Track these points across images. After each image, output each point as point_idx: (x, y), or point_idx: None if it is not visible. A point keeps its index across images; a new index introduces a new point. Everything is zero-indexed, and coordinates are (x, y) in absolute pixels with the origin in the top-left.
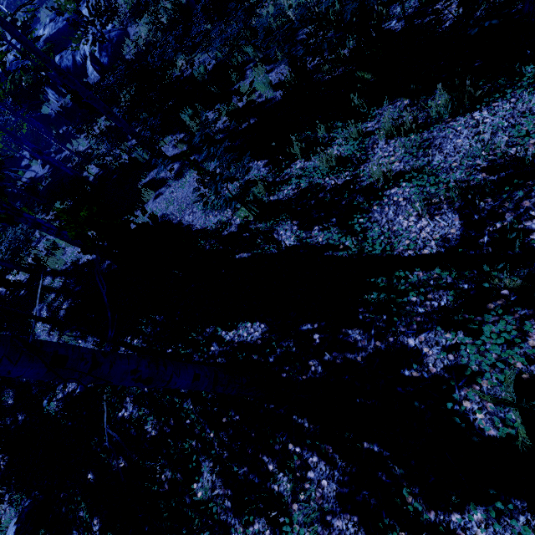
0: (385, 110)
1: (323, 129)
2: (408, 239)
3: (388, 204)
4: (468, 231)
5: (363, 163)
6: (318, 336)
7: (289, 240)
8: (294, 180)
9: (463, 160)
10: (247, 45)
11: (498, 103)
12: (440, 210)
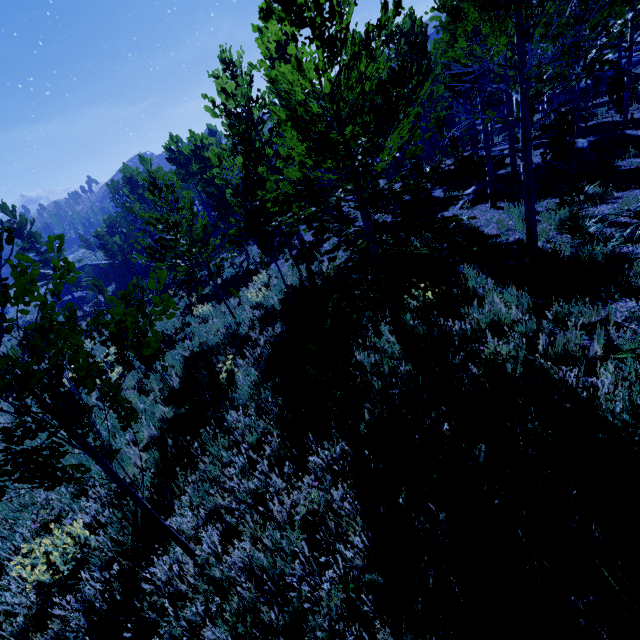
0: None
1: None
2: None
3: None
4: None
5: None
6: None
7: None
8: None
9: None
10: None
11: None
12: None
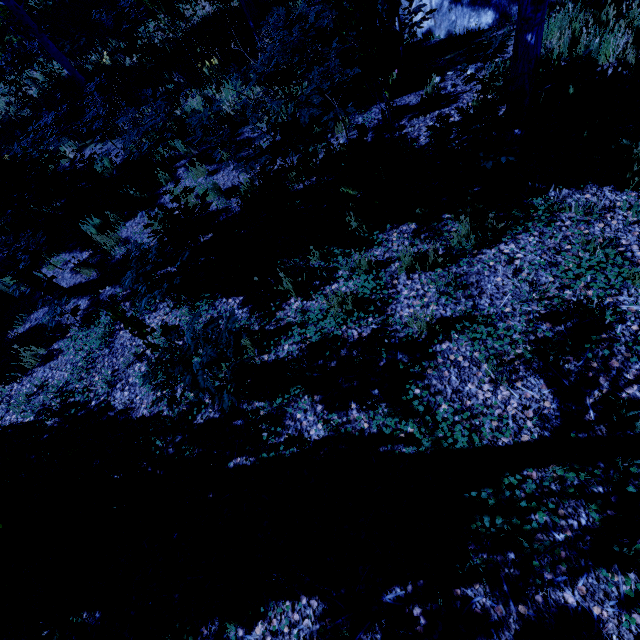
0: (391, 235)
1: (318, 257)
2: (495, 420)
3: (445, 365)
4: (565, 403)
5: (387, 304)
6: (421, 610)
7: (315, 428)
8: (296, 331)
9: (515, 304)
10: (173, 138)
11: (522, 235)
12: (517, 373)
